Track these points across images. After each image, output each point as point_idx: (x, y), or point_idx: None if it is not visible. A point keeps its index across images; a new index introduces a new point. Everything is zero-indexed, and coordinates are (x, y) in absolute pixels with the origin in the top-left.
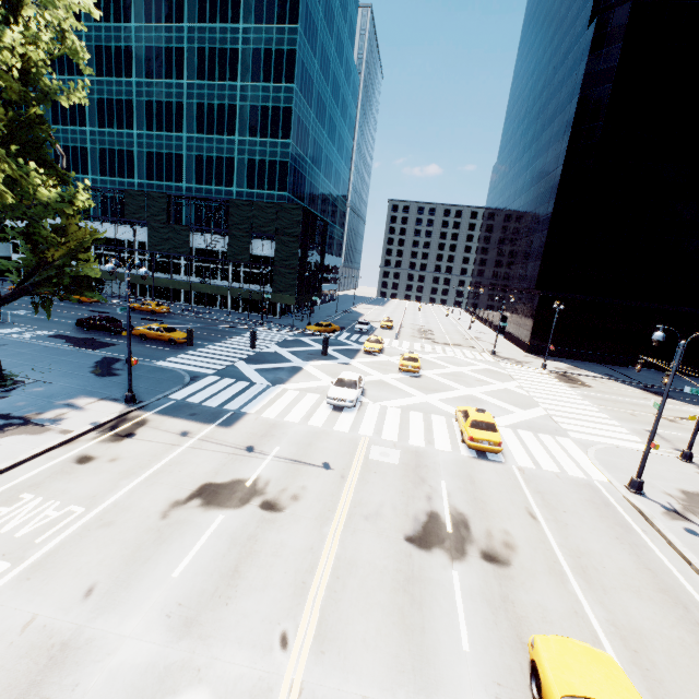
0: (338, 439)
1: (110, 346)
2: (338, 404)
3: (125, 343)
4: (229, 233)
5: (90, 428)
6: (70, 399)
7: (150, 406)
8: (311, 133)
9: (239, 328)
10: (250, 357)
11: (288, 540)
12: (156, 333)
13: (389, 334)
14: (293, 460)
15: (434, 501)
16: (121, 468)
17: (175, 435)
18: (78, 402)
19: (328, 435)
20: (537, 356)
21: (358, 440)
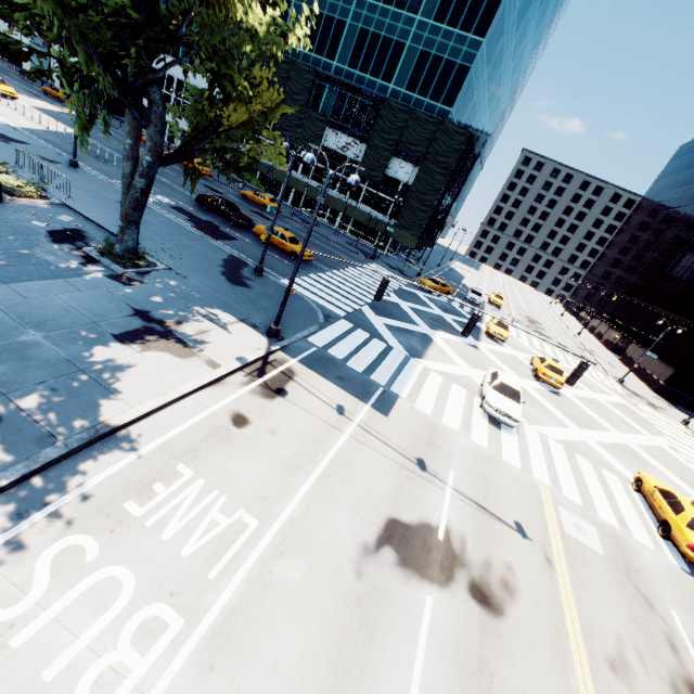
0: (514, 479)
1: (232, 241)
2: (499, 418)
3: (245, 240)
4: (370, 140)
5: (237, 367)
6: (208, 309)
7: (292, 348)
8: (503, 37)
9: (351, 256)
10: (374, 304)
11: (532, 688)
12: (279, 240)
13: (500, 315)
14: (477, 504)
15: (683, 657)
16: (284, 450)
17: (330, 408)
18: (217, 317)
19: (500, 467)
20: (668, 402)
21: (539, 490)
